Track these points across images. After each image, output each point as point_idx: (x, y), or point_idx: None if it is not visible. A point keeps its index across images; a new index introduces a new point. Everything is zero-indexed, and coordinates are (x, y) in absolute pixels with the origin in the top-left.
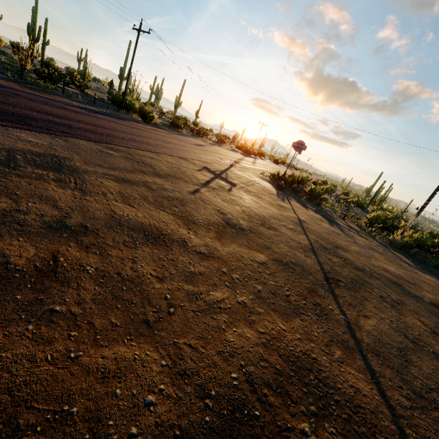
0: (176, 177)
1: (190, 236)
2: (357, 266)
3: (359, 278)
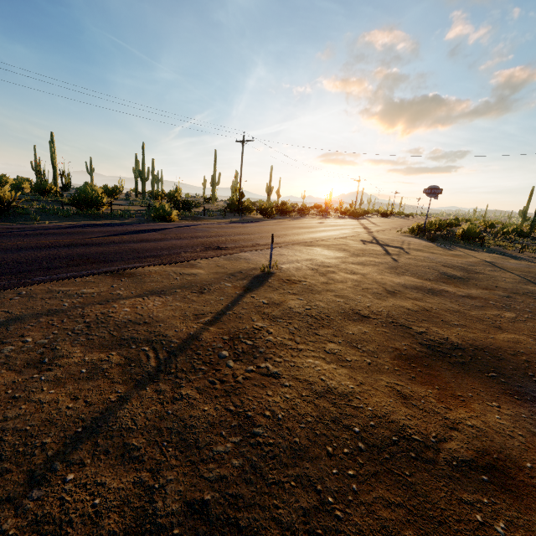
0: (368, 253)
1: (444, 288)
2: None
3: None
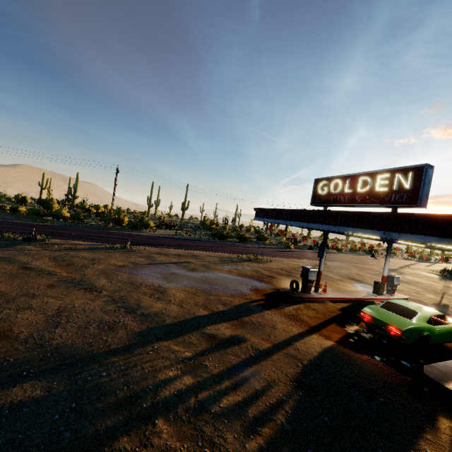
0: (372, 270)
1: None
2: None
3: None
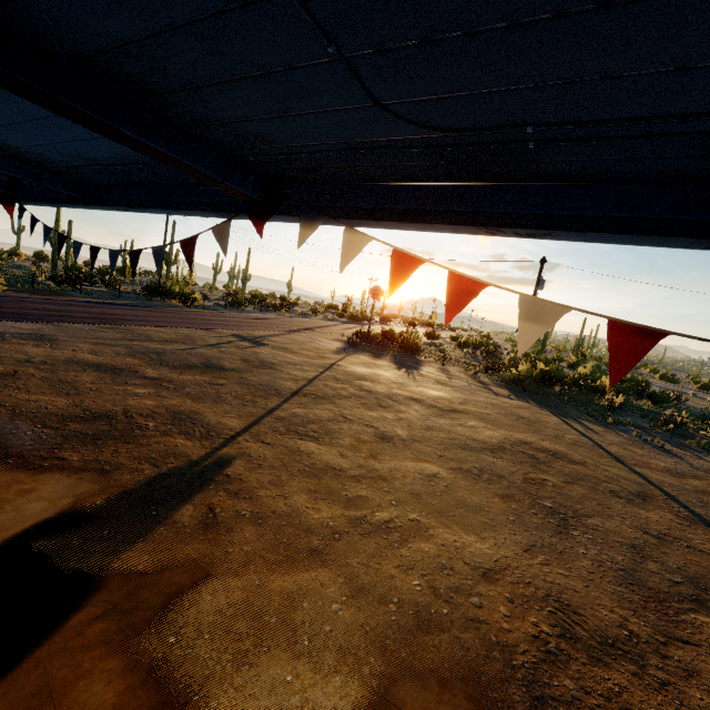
0: (174, 341)
1: (146, 370)
2: (365, 389)
3: (352, 395)
